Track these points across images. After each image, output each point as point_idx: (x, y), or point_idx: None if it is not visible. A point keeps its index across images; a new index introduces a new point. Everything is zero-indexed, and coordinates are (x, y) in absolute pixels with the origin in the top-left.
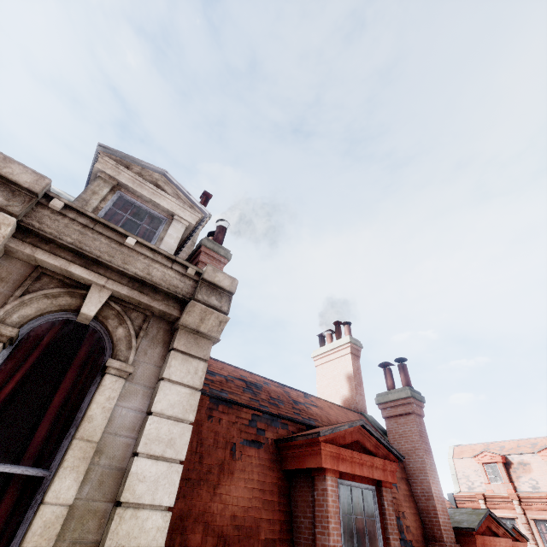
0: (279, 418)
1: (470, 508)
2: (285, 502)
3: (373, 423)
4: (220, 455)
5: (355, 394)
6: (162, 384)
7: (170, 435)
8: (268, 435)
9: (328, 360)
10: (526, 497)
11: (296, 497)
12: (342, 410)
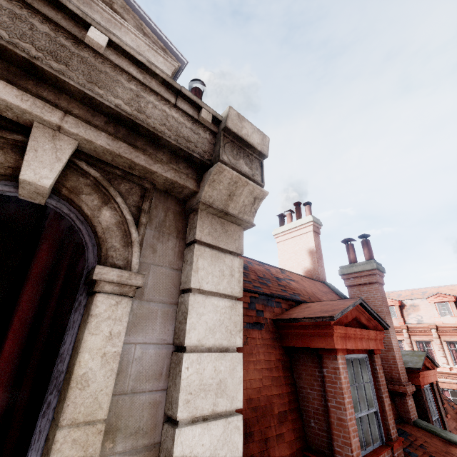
0: (272, 297)
1: (409, 351)
2: (288, 375)
3: (335, 290)
4: None
5: (317, 266)
6: (192, 299)
7: (217, 376)
8: (266, 315)
9: (290, 237)
10: (413, 327)
11: (299, 370)
12: (311, 281)
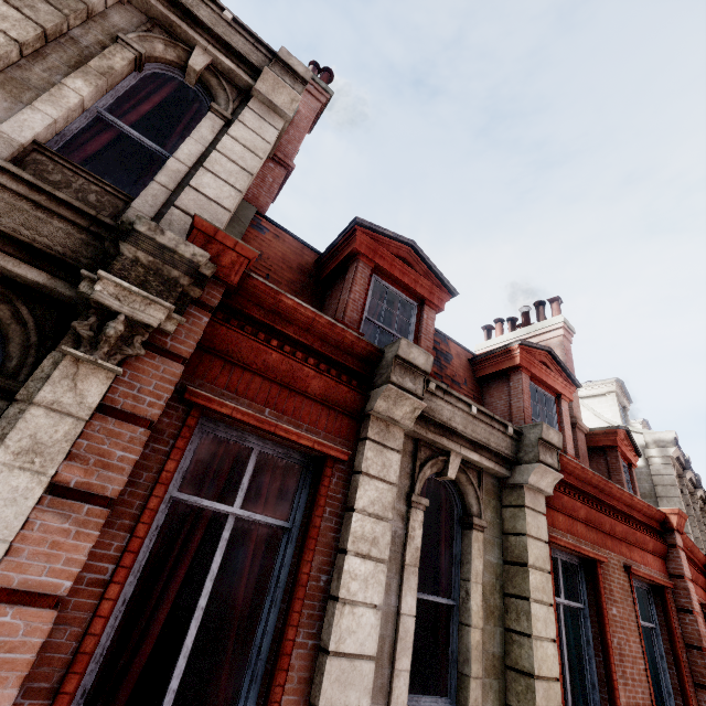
0: None
1: None
2: None
3: None
4: None
5: None
6: None
7: None
8: None
9: None
10: None
11: None
12: None
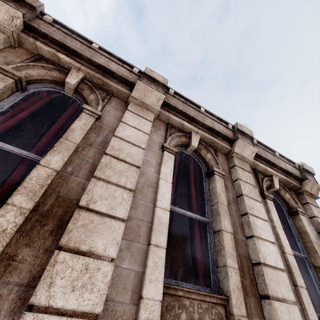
0: None
1: None
2: None
3: None
4: None
5: None
6: (318, 219)
7: None
8: None
9: None
10: None
11: None
12: None
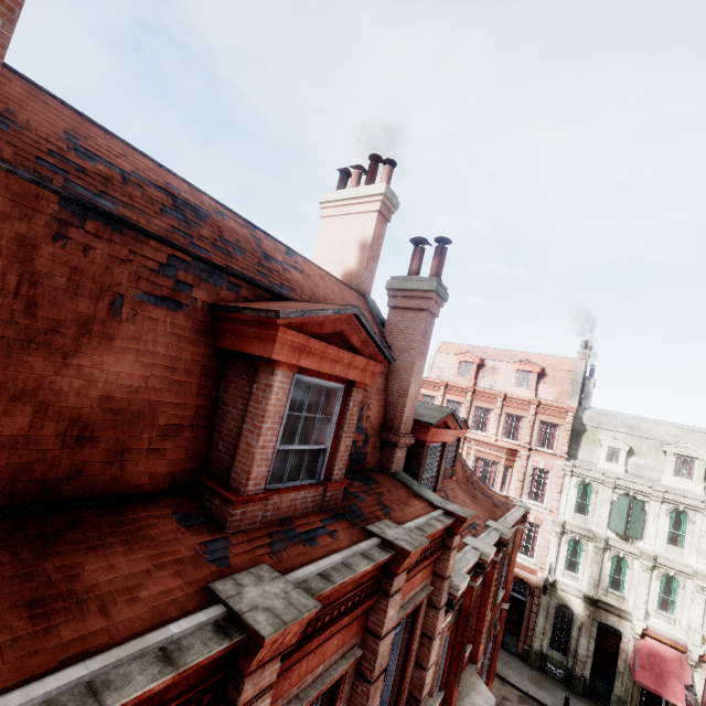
0: (225, 273)
1: (437, 406)
2: (210, 385)
3: (372, 309)
4: (82, 309)
5: (363, 269)
6: None
7: None
8: (199, 295)
9: (343, 213)
10: (481, 392)
11: (228, 383)
12: (338, 285)
